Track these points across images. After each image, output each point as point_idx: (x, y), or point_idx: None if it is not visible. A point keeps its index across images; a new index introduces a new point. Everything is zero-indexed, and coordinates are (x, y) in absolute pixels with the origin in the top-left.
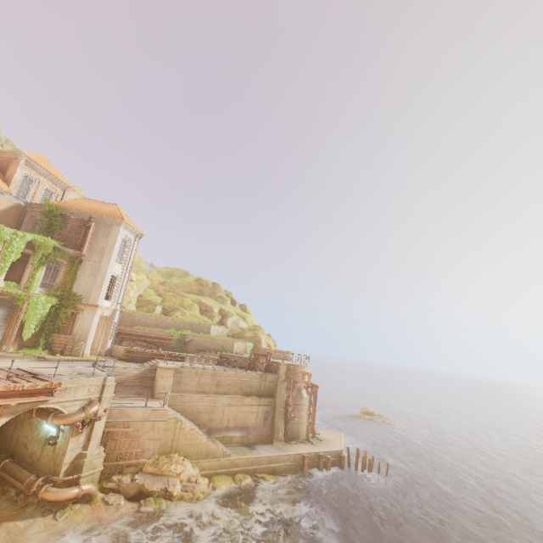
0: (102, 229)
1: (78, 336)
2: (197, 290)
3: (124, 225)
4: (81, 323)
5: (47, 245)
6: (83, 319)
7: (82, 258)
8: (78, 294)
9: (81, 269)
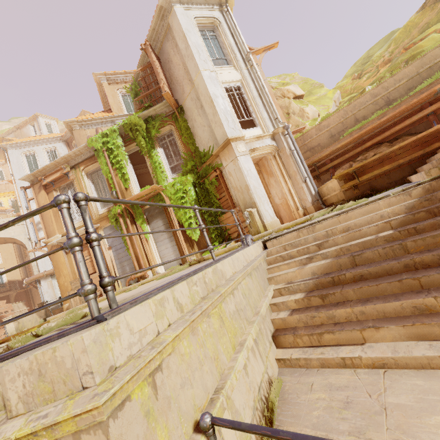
0: (168, 47)
1: (241, 203)
2: (436, 17)
3: (177, 2)
4: (231, 184)
5: (136, 122)
6: (229, 175)
7: (181, 105)
8: (207, 150)
9: (188, 118)
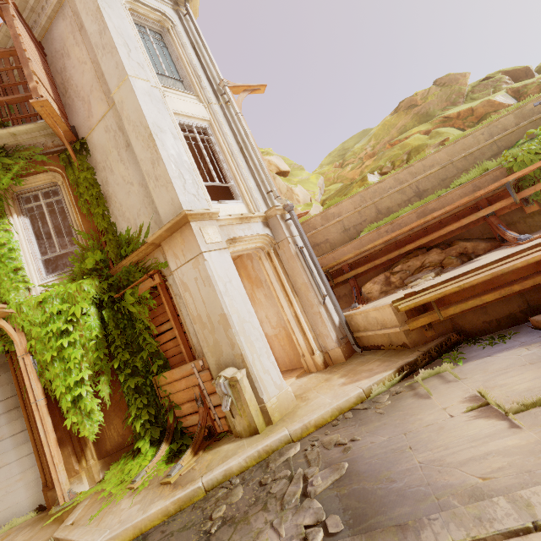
0: (63, 29)
1: (209, 353)
2: (411, 121)
3: None
4: (187, 308)
5: None
6: (183, 290)
7: (82, 138)
8: (134, 232)
9: (98, 164)
